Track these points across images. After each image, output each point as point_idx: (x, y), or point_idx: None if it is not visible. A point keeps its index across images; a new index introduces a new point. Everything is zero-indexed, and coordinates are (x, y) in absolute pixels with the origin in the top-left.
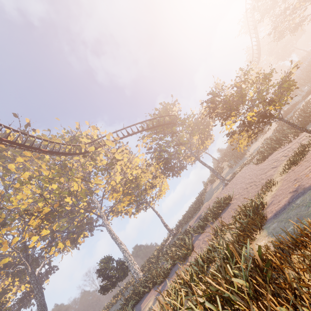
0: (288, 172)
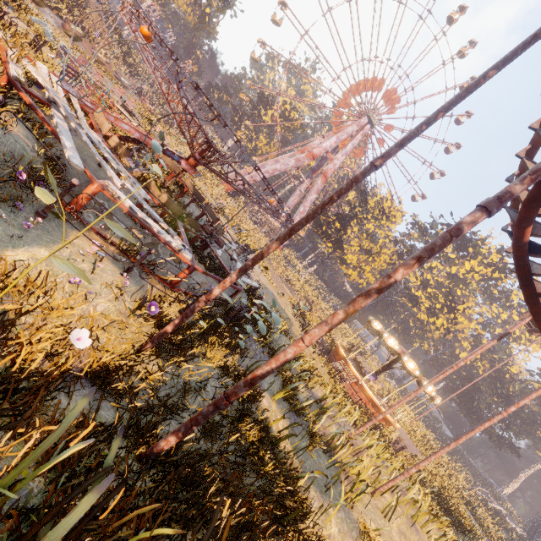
0: None
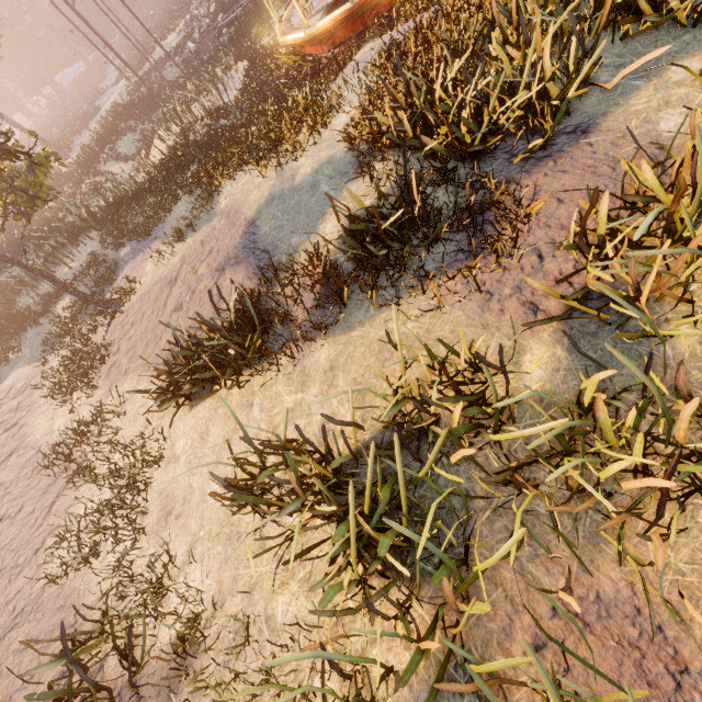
0: (105, 378)
